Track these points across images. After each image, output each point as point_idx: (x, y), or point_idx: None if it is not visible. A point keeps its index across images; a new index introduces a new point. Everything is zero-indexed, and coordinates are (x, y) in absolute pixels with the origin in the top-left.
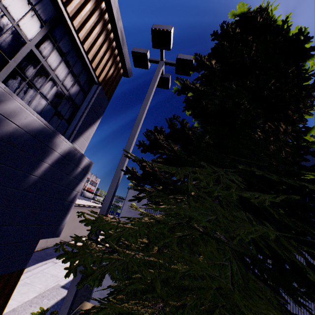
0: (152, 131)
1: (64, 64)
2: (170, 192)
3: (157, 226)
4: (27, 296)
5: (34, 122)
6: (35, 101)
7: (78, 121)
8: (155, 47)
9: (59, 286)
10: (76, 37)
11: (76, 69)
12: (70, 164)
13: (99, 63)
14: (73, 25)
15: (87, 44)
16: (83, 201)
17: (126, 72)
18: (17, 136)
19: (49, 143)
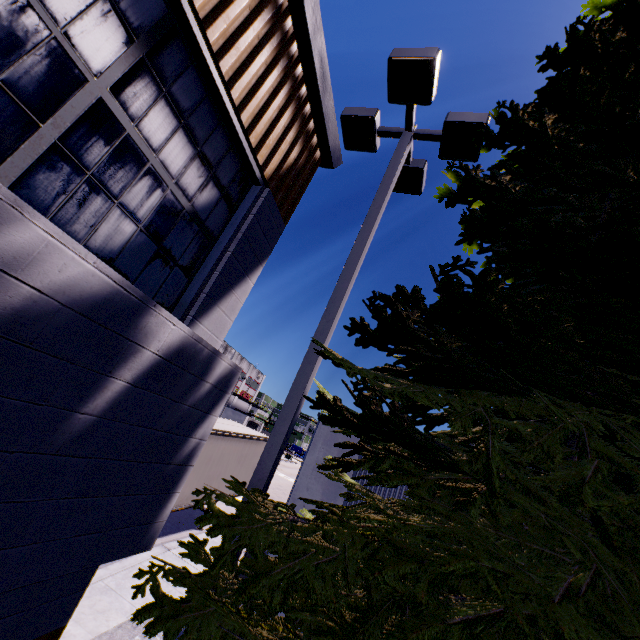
0: (388, 297)
1: (183, 136)
2: (433, 466)
3: (395, 568)
4: (106, 619)
5: (88, 279)
6: (107, 224)
7: (212, 270)
8: (395, 101)
9: None
10: (214, 71)
11: (211, 148)
12: (182, 375)
13: (267, 135)
14: (207, 40)
15: (240, 88)
16: (229, 421)
17: (328, 156)
18: (36, 316)
19: (130, 331)
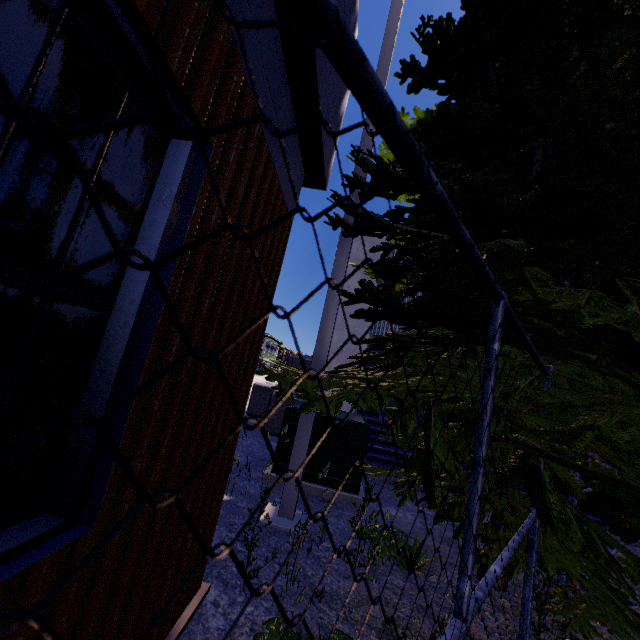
0: None
1: None
2: None
3: None
4: None
5: None
6: None
7: None
8: None
9: None
10: None
11: None
12: (352, 13)
13: None
14: None
15: None
16: None
17: None
18: None
19: None
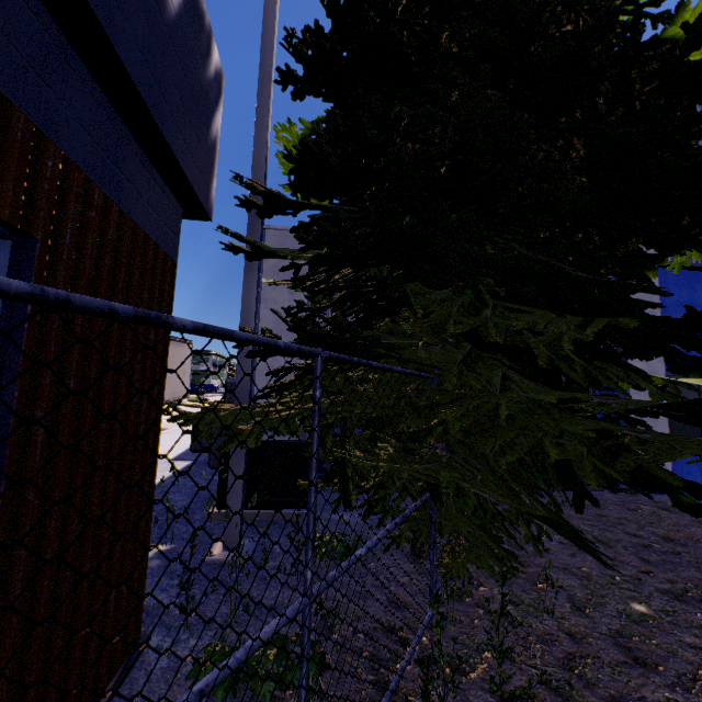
0: None
1: None
2: None
3: None
4: None
5: None
6: None
7: None
8: None
9: (165, 460)
10: None
11: None
12: (201, 33)
13: None
14: None
15: None
16: None
17: None
18: None
19: None
